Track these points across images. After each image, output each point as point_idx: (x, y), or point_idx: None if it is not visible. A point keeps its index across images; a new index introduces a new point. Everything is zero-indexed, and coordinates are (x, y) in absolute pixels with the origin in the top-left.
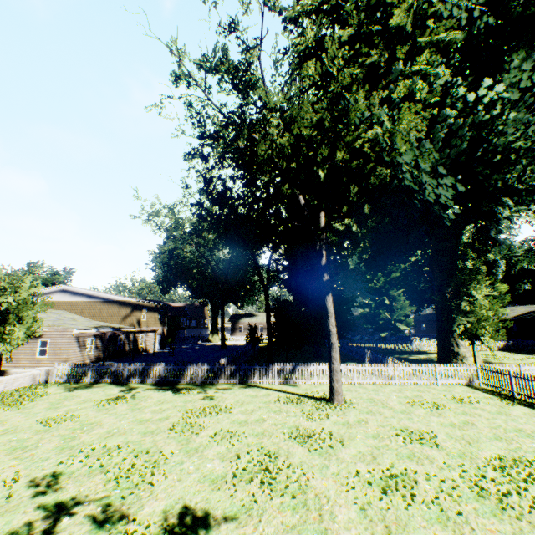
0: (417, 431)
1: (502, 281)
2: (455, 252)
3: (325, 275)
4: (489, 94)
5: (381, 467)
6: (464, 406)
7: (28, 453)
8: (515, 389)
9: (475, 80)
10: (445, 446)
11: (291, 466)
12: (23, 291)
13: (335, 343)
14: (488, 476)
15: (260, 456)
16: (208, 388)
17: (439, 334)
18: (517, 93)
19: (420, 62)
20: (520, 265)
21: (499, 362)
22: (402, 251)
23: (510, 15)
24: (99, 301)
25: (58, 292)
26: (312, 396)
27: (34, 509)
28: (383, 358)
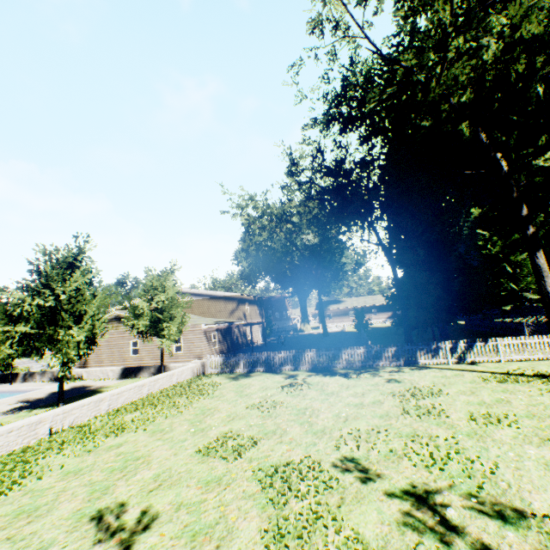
0: None
1: None
2: None
3: (529, 227)
4: None
5: None
6: None
7: (286, 437)
8: None
9: None
10: None
11: None
12: (170, 289)
13: None
14: None
15: None
16: (374, 371)
17: None
18: None
19: None
20: None
21: None
22: None
23: None
24: (205, 298)
25: None
26: (521, 374)
27: (386, 497)
28: None
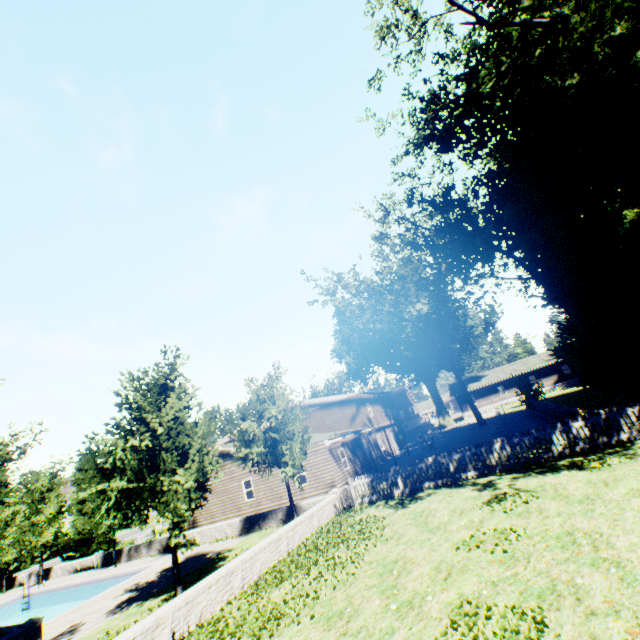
0: None
1: None
2: None
3: None
4: None
5: None
6: None
7: (592, 601)
8: None
9: None
10: None
11: None
12: (280, 399)
13: None
14: None
15: None
16: (624, 451)
17: None
18: None
19: None
20: None
21: None
22: None
23: None
24: (315, 409)
25: None
26: None
27: None
28: None
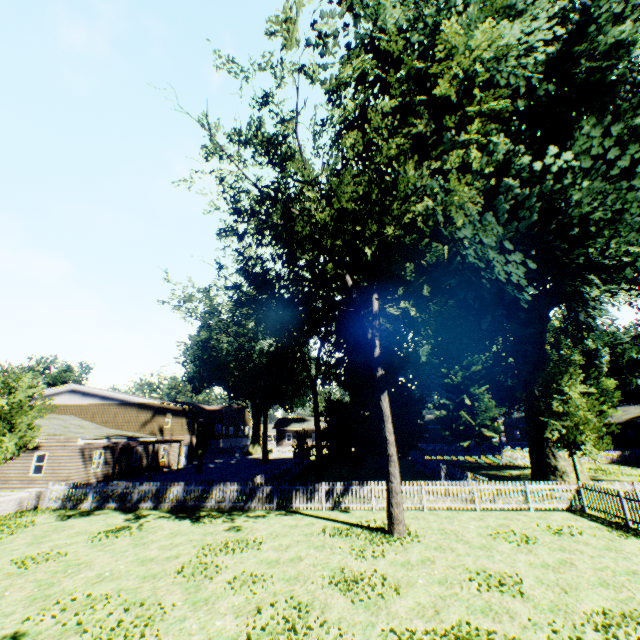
0: (498, 574)
1: (609, 374)
2: (541, 340)
3: (379, 369)
4: (557, 163)
5: (445, 626)
6: (562, 539)
7: None
8: (628, 516)
9: (542, 148)
10: (533, 596)
11: (326, 623)
12: (20, 391)
13: (393, 455)
14: (587, 638)
15: (287, 610)
16: (237, 515)
17: (530, 443)
18: (588, 160)
19: (471, 131)
20: (628, 354)
21: (612, 479)
22: (479, 339)
23: (573, 82)
24: (114, 403)
25: (66, 393)
26: (367, 526)
27: None
28: (461, 474)
